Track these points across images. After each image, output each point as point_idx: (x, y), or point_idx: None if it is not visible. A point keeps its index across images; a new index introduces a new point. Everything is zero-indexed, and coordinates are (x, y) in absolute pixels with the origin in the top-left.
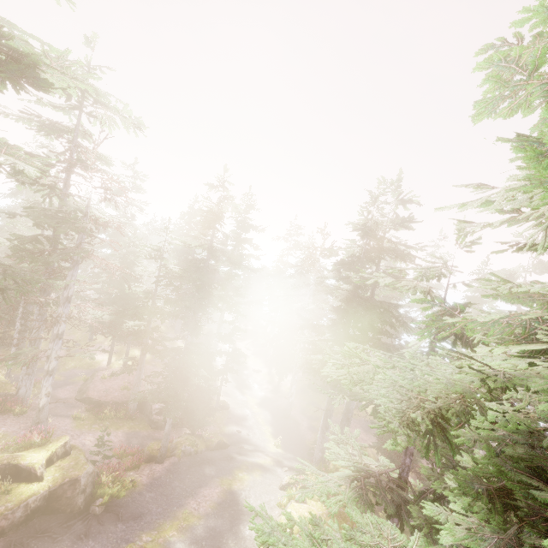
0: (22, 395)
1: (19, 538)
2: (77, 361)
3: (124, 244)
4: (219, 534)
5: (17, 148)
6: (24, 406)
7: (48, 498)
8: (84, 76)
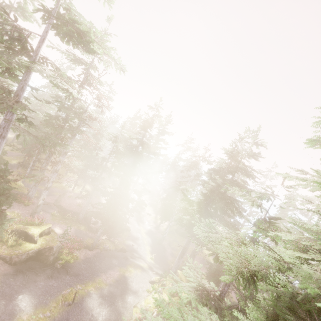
0: (30, 195)
1: (21, 268)
2: (57, 184)
3: (97, 128)
4: (114, 296)
5: (71, 81)
6: (29, 201)
7: (37, 253)
8: (108, 47)
